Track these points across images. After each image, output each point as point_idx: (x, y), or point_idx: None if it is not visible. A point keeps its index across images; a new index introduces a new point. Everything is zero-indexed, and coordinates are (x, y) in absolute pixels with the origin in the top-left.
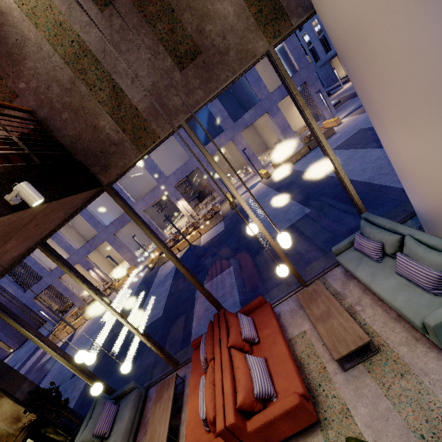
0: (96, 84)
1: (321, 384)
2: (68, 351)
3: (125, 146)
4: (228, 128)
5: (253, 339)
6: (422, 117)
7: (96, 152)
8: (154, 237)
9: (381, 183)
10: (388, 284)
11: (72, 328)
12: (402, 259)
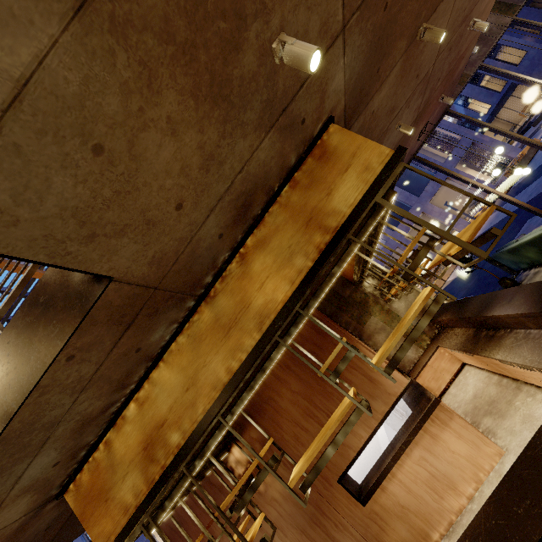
0: None
1: None
2: None
3: None
4: (414, 203)
5: None
6: None
7: None
8: (488, 124)
9: None
10: None
11: None
12: None
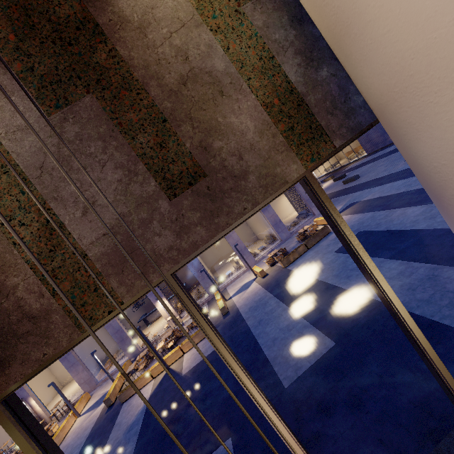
0: (15, 215)
1: None
2: None
3: (51, 321)
4: None
5: None
6: None
7: None
8: None
9: (427, 315)
10: None
11: None
12: None
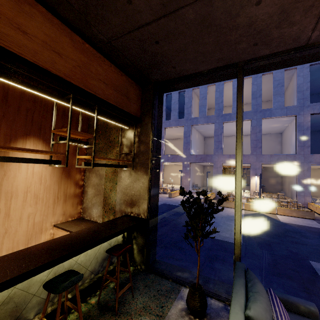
0: None
1: None
2: None
3: None
4: None
5: None
6: None
7: None
8: None
9: None
10: None
11: None
12: None
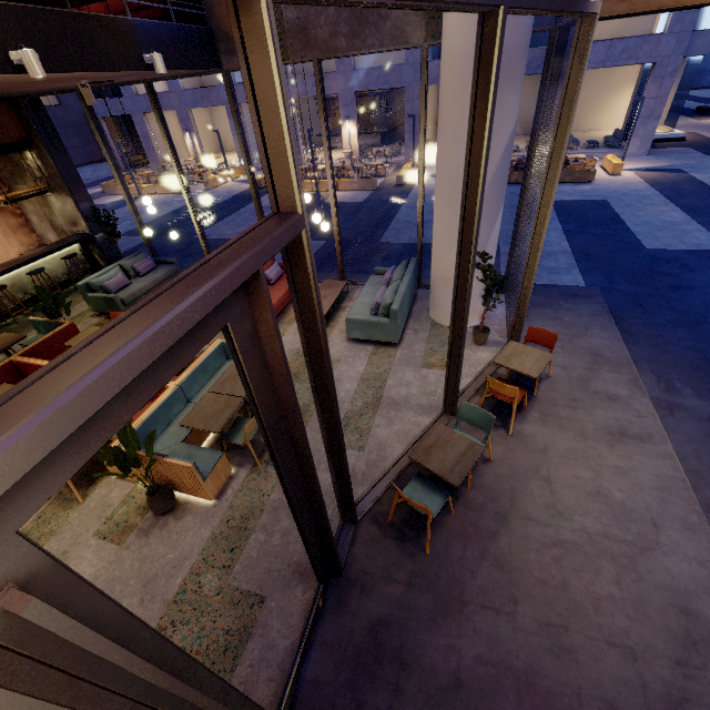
0: None
1: (285, 323)
2: (124, 210)
3: None
4: None
5: (271, 281)
6: (444, 200)
7: (229, 30)
8: (244, 150)
9: (502, 262)
10: (365, 300)
11: (137, 190)
12: (381, 289)
